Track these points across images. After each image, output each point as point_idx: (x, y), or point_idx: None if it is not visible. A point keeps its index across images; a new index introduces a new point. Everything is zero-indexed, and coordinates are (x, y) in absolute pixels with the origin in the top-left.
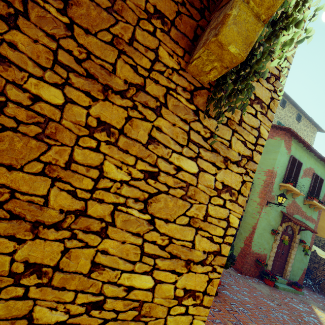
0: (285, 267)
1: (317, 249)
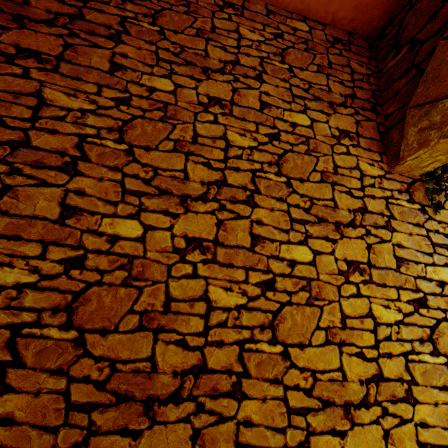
0: None
1: None
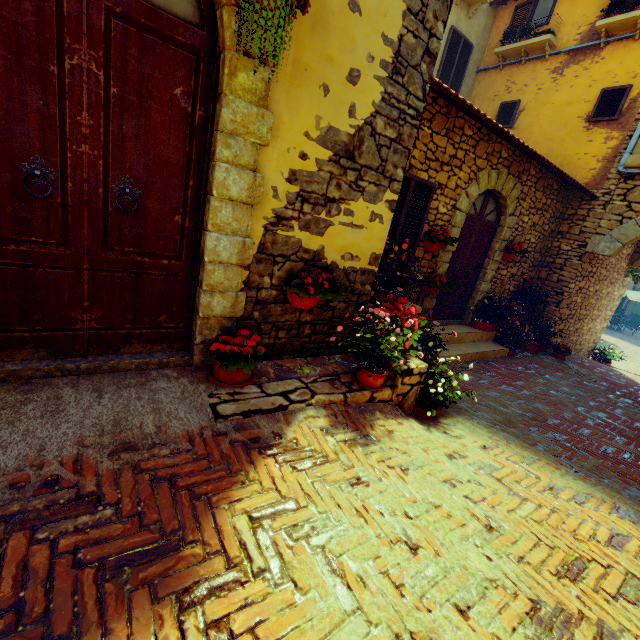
0: None
1: None
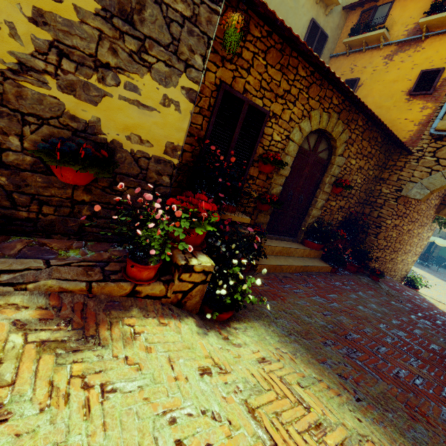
0: None
1: None
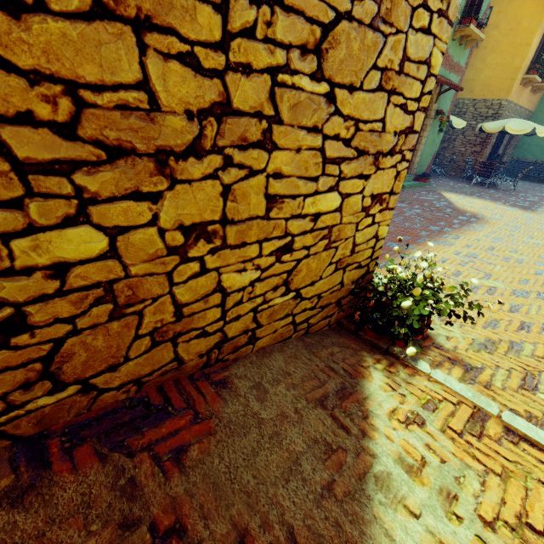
0: (412, 160)
1: (453, 119)
